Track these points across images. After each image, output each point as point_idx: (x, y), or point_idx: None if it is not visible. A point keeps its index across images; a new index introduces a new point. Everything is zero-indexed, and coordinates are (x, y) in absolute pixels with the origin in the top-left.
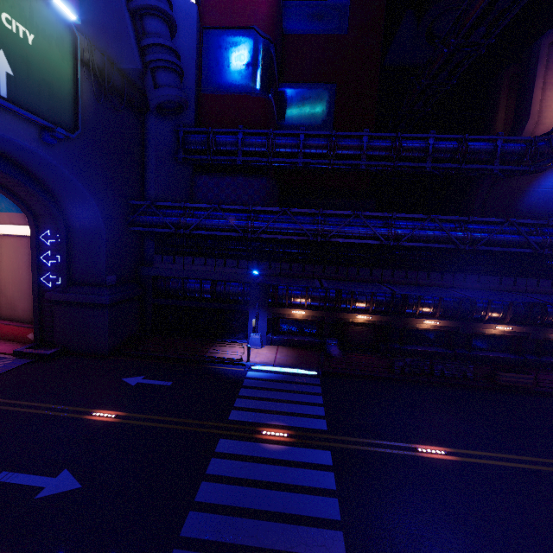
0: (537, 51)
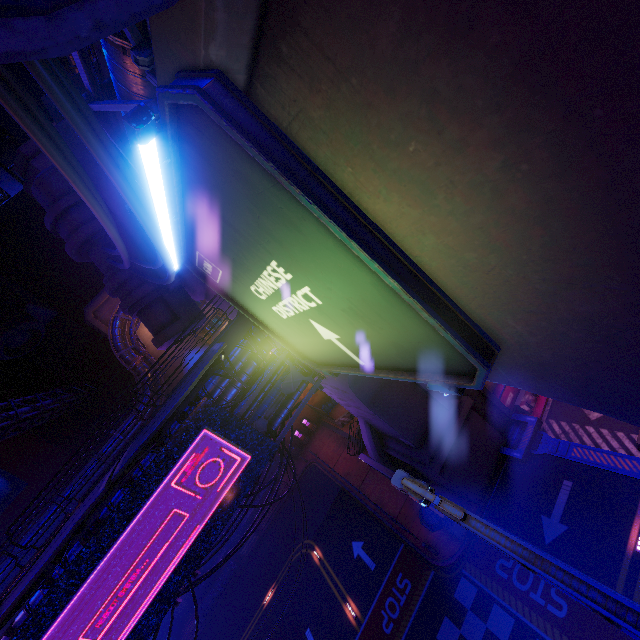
0: (92, 325)
